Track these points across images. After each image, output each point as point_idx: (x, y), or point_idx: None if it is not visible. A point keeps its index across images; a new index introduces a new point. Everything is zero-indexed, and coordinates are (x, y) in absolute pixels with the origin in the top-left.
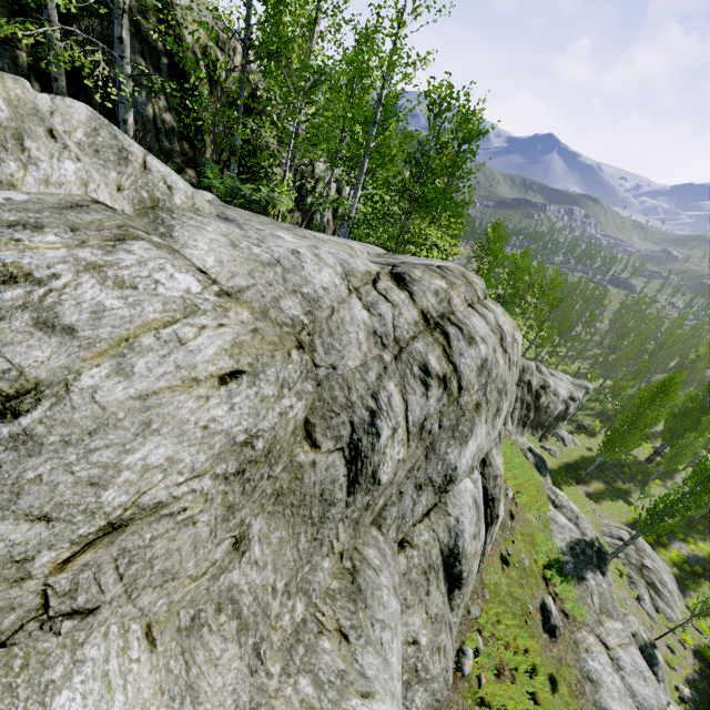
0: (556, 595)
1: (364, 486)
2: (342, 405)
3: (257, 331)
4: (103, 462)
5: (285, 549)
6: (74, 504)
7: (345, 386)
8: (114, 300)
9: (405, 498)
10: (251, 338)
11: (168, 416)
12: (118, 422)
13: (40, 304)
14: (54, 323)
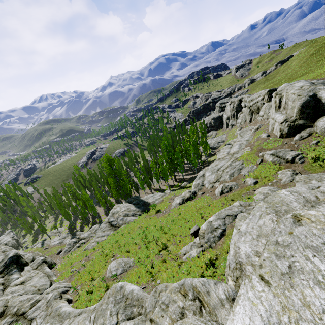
0: (45, 247)
1: None
2: None
3: None
4: None
5: None
6: None
7: None
8: None
9: None
10: None
11: None
12: None
13: None
14: None
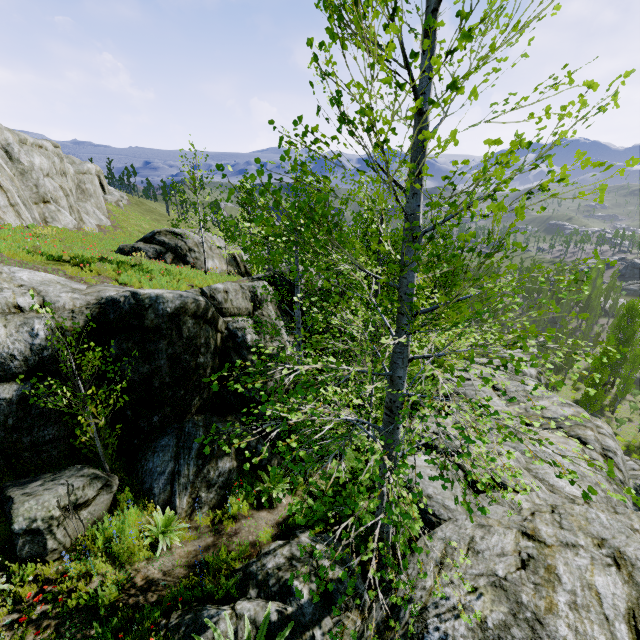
0: None
1: None
2: None
3: None
4: None
5: None
6: None
7: None
8: None
9: None
10: None
11: None
12: None
13: None
14: None
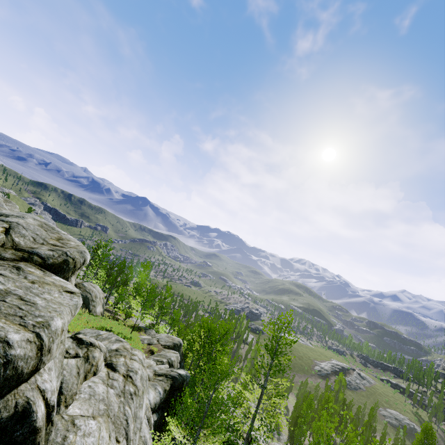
0: None
1: None
2: None
3: None
4: None
5: None
6: None
7: None
8: None
9: None
10: None
11: None
12: None
13: None
14: None
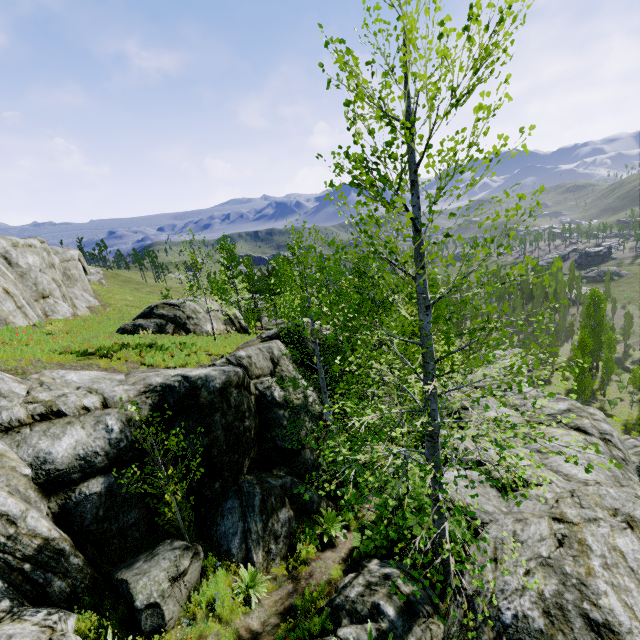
0: None
1: None
2: None
3: None
4: None
5: None
6: None
7: None
8: None
9: None
10: None
11: None
12: None
13: None
14: None
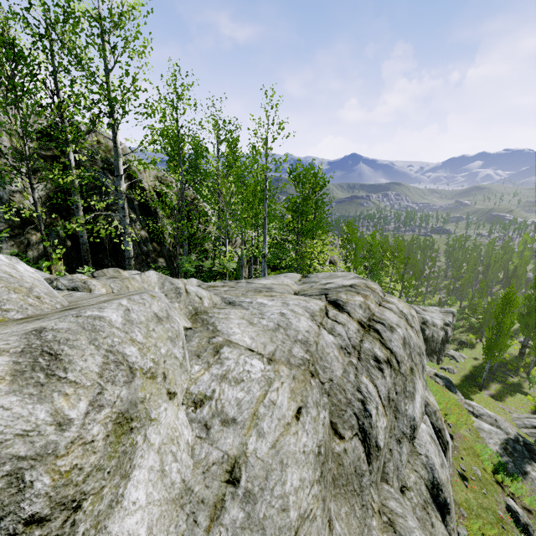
0: (513, 495)
1: (374, 455)
2: (345, 403)
3: (294, 377)
4: (279, 494)
5: (351, 520)
6: (284, 525)
7: (341, 390)
8: (240, 392)
9: (394, 453)
10: (294, 384)
11: (287, 452)
12: (271, 466)
13: (217, 411)
14: (227, 419)
